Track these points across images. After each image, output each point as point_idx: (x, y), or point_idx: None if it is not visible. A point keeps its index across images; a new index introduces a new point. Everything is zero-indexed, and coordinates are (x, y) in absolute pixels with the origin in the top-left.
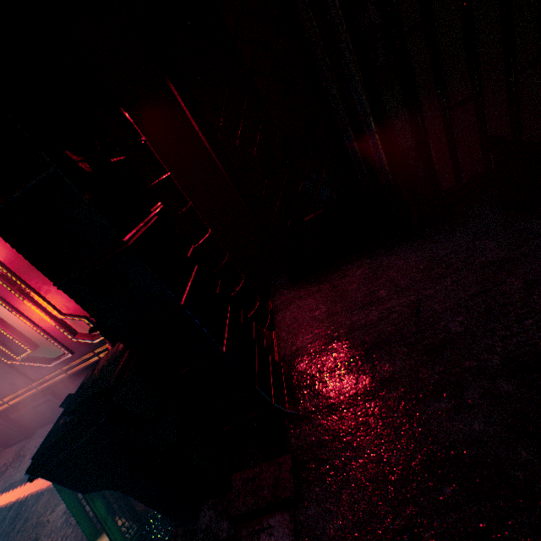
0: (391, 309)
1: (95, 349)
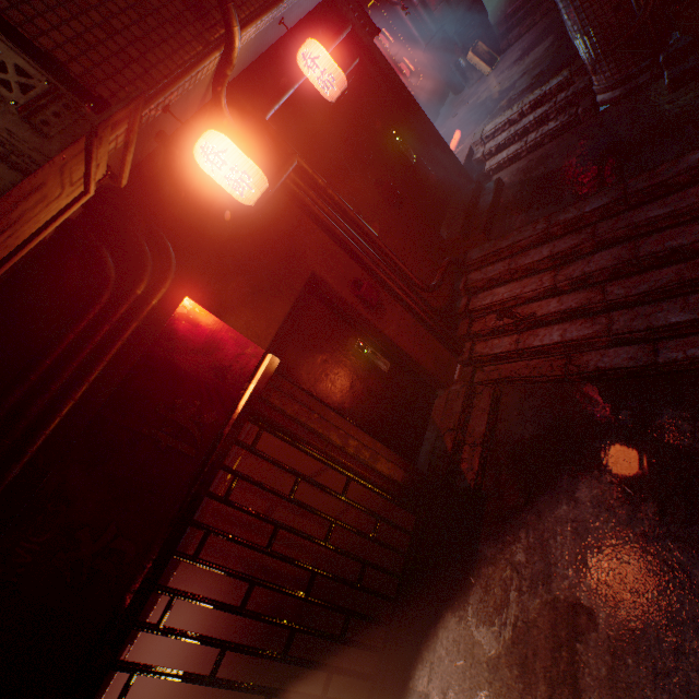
0: None
1: None
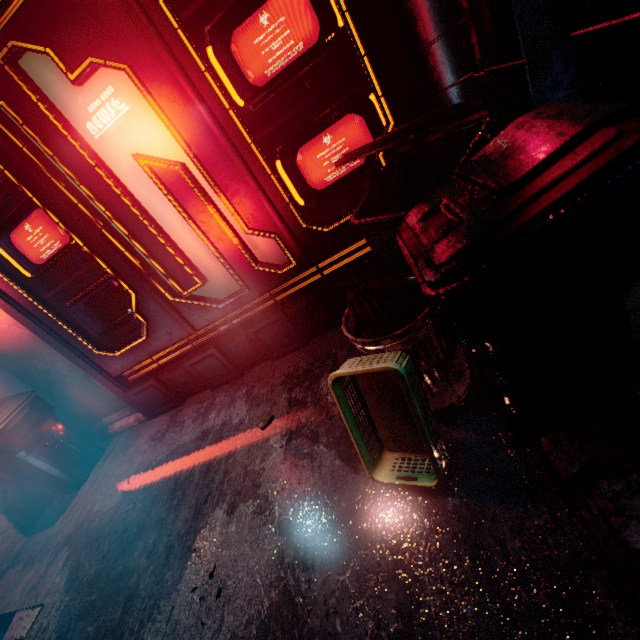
0: None
1: (275, 286)
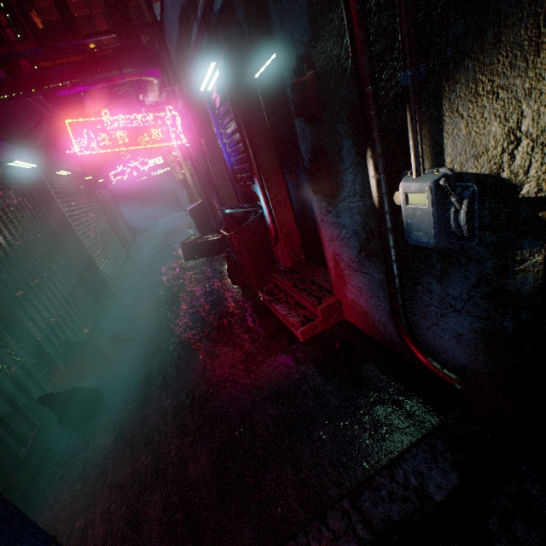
0: (106, 509)
1: None
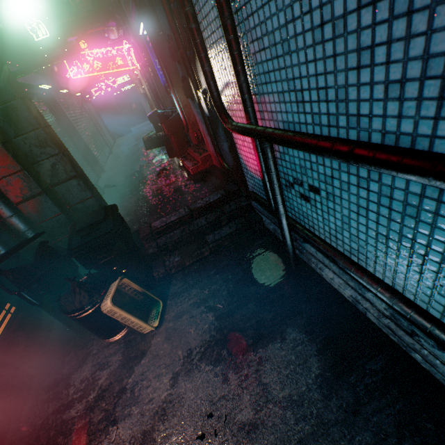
0: None
1: None
